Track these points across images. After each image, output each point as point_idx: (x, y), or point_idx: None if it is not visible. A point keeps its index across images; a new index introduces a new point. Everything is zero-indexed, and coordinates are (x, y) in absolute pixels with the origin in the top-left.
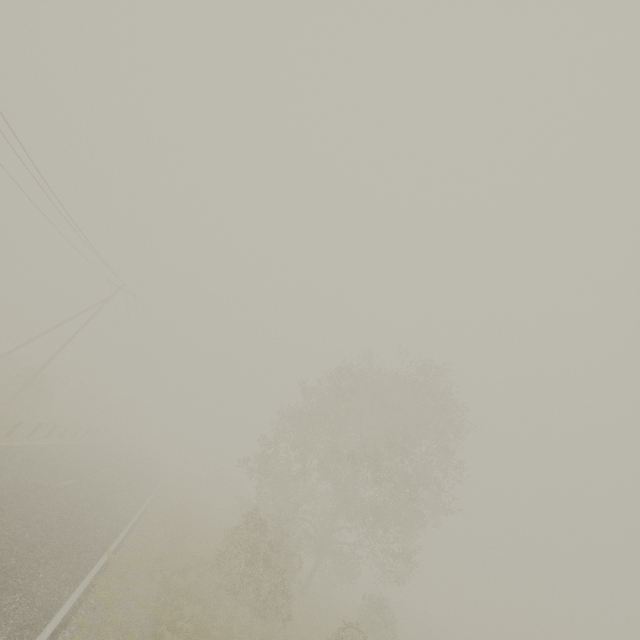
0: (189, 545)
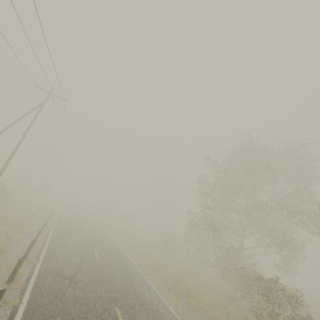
0: (221, 318)
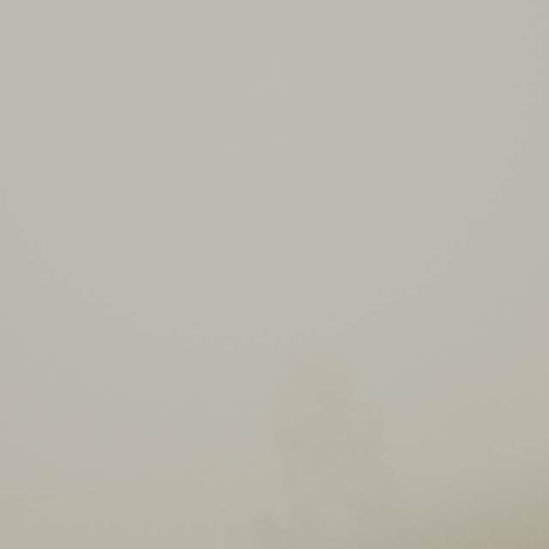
0: None
